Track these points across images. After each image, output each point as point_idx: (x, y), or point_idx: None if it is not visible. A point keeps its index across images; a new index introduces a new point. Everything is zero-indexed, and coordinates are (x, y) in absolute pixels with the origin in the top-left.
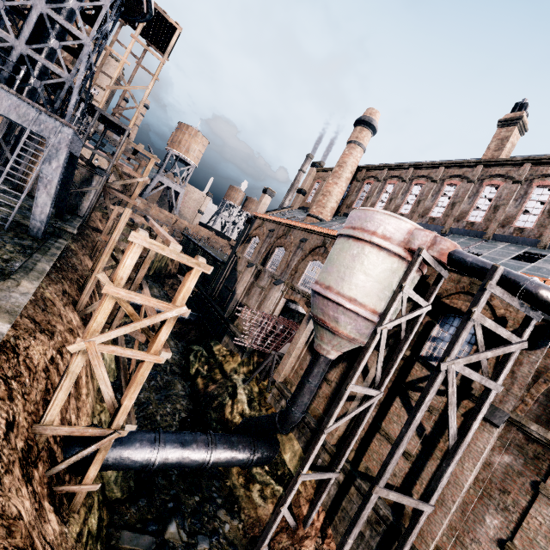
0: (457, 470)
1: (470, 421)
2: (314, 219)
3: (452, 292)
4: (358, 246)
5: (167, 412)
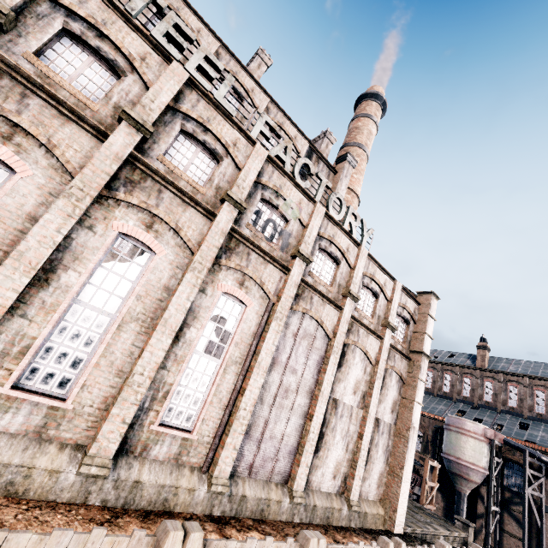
0: (545, 539)
1: (541, 513)
2: None
3: (504, 451)
4: (465, 437)
5: None
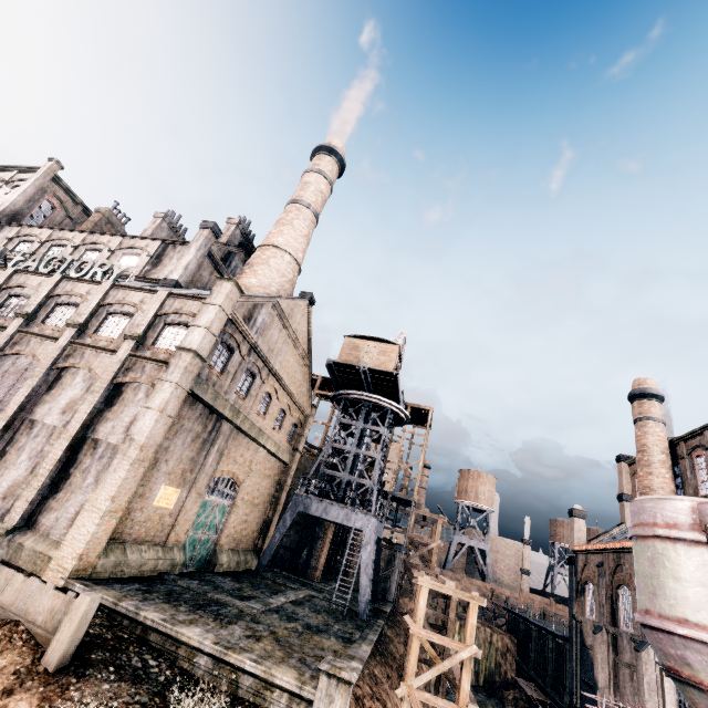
0: None
1: None
2: None
3: None
4: (648, 545)
5: None
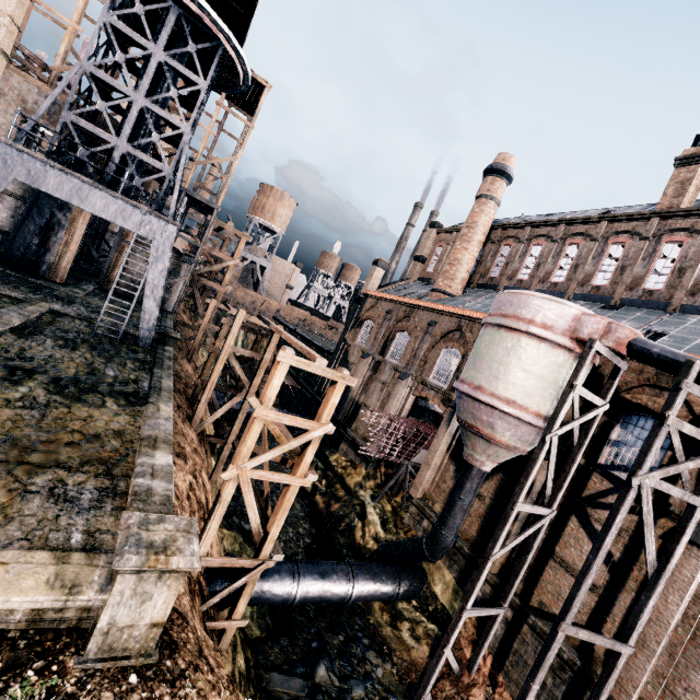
0: (659, 604)
1: (672, 545)
2: (442, 295)
3: (633, 385)
4: (513, 337)
5: (290, 538)
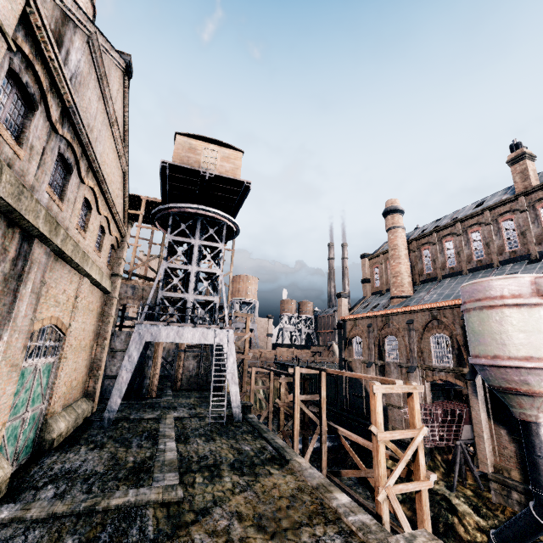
0: None
1: None
2: (400, 299)
3: None
4: (496, 312)
5: None
